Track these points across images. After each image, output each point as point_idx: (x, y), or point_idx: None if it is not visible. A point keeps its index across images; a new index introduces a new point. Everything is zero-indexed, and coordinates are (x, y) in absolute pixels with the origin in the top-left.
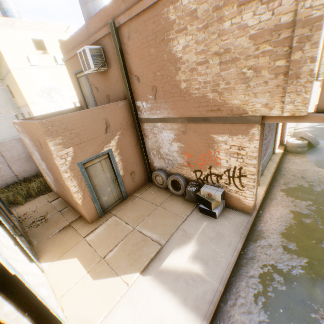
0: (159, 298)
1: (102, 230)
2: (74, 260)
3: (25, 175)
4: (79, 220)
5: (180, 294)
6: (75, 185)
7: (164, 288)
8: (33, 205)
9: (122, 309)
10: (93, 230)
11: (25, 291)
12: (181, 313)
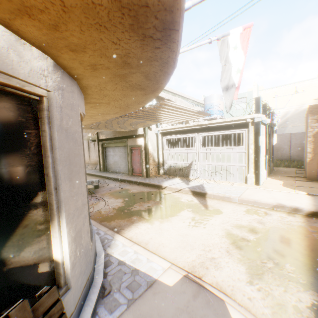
0: (303, 199)
1: (309, 183)
2: (280, 181)
3: (294, 159)
4: (301, 178)
5: (317, 204)
6: (310, 148)
7: (311, 200)
8: (284, 168)
9: (282, 193)
10: (304, 181)
11: (258, 154)
12: (307, 204)
